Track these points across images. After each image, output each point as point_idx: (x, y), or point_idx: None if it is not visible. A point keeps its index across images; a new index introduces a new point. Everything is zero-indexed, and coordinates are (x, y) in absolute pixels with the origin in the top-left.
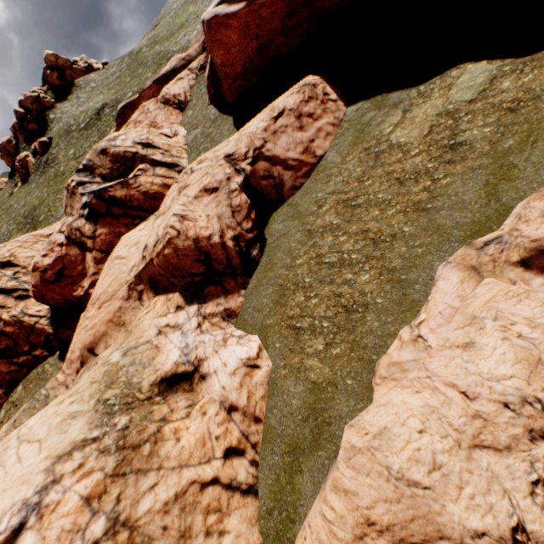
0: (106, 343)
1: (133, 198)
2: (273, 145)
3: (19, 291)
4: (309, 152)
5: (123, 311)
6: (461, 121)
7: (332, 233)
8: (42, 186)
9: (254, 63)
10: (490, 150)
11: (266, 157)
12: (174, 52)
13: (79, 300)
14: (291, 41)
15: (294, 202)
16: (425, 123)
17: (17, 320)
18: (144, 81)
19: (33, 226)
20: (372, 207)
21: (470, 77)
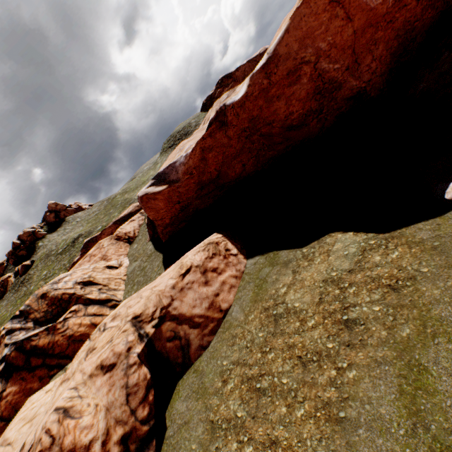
0: None
1: (57, 344)
2: (180, 302)
3: None
4: (215, 306)
5: None
6: (348, 292)
7: (237, 434)
8: (10, 304)
9: (179, 216)
10: (387, 336)
11: (172, 316)
12: (135, 199)
13: None
14: (206, 201)
15: (200, 368)
16: (314, 288)
17: None
18: (111, 218)
19: None
20: (278, 398)
21: (343, 246)
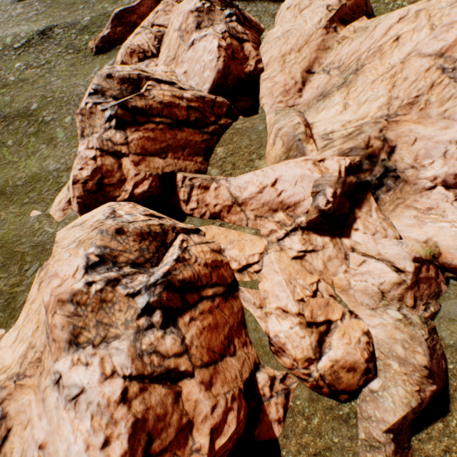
0: (319, 63)
1: (251, 21)
2: None
3: (178, 85)
4: None
5: (326, 41)
6: None
7: (397, 1)
8: None
9: None
10: None
11: None
12: None
13: (246, 77)
14: None
15: None
16: None
17: (198, 97)
18: (101, 9)
19: (21, 118)
20: None
21: None
